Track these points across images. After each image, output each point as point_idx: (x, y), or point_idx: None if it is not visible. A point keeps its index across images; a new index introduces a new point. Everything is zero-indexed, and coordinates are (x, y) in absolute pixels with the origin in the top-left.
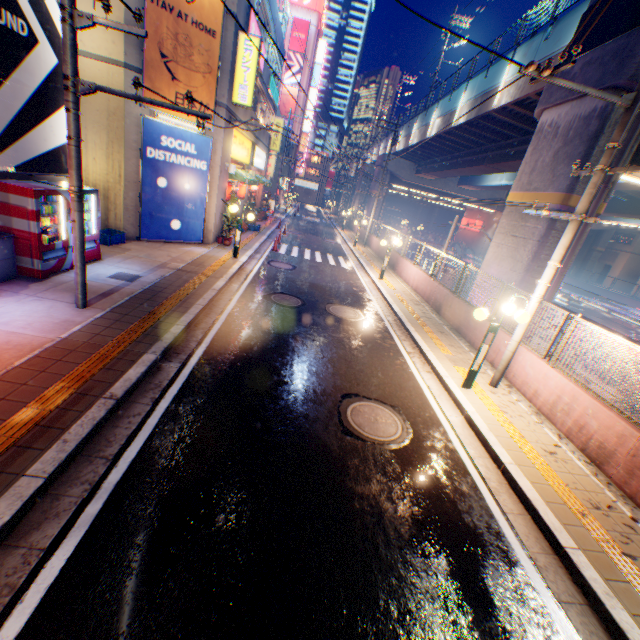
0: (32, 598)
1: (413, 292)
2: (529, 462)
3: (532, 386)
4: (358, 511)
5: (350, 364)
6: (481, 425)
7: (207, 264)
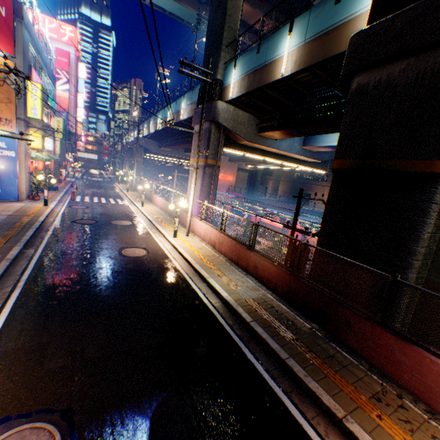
0: (14, 298)
1: (161, 210)
2: (191, 251)
3: (200, 232)
4: (126, 270)
5: (124, 239)
6: (177, 246)
7: (28, 211)
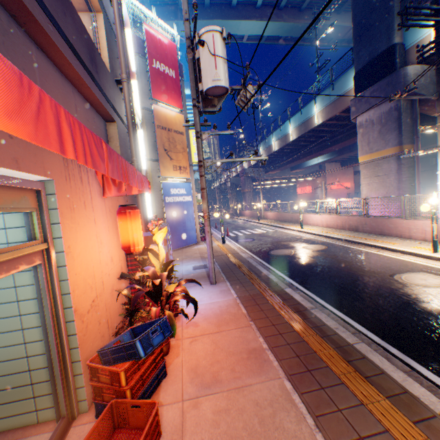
0: None
1: (327, 228)
2: None
3: None
4: None
5: (364, 264)
6: None
7: (219, 250)
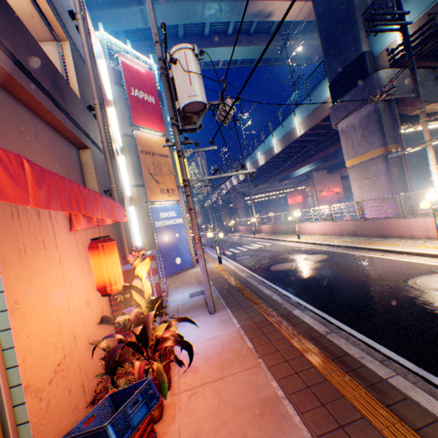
0: None
1: (324, 235)
2: None
3: None
4: None
5: (372, 271)
6: None
7: (216, 271)
